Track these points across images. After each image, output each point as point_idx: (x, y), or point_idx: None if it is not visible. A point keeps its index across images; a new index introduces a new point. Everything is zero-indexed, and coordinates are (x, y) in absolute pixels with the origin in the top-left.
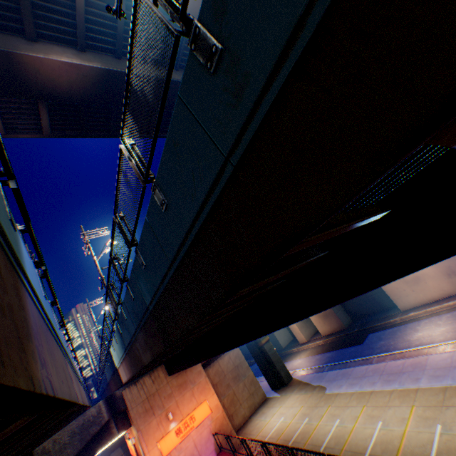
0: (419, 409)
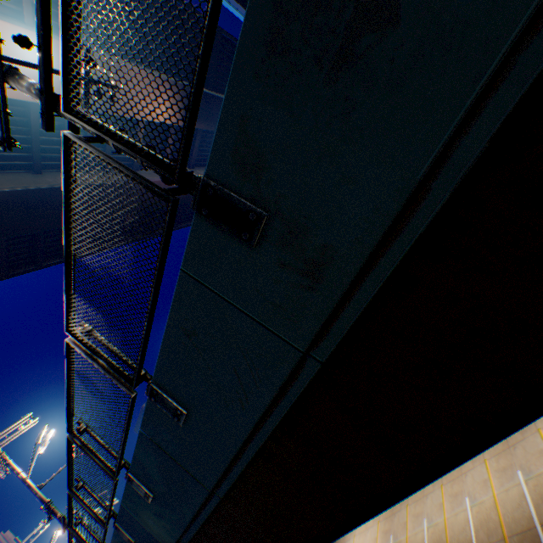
0: (492, 461)
